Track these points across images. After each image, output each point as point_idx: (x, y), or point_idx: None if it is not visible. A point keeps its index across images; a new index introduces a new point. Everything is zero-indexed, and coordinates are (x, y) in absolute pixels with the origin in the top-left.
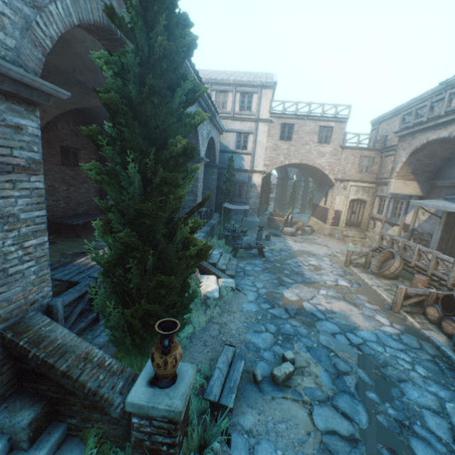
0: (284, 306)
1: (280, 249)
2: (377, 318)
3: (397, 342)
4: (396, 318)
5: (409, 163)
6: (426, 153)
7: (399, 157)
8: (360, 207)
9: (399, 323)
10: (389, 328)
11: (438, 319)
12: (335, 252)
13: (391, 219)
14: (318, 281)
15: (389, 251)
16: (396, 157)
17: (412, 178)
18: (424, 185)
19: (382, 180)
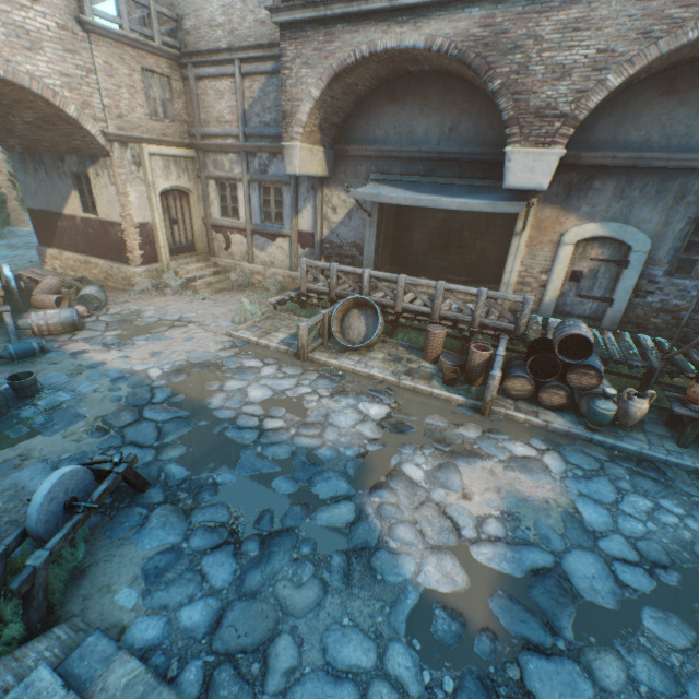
0: (510, 637)
1: (129, 406)
2: (520, 454)
3: (595, 480)
4: (508, 426)
5: (321, 104)
6: (349, 83)
7: (300, 85)
8: (183, 208)
9: (525, 434)
10: (550, 459)
11: (532, 392)
12: (238, 333)
13: (267, 226)
14: (363, 447)
15: (354, 298)
16: (291, 84)
17: (319, 139)
18: (330, 154)
19: (213, 141)
